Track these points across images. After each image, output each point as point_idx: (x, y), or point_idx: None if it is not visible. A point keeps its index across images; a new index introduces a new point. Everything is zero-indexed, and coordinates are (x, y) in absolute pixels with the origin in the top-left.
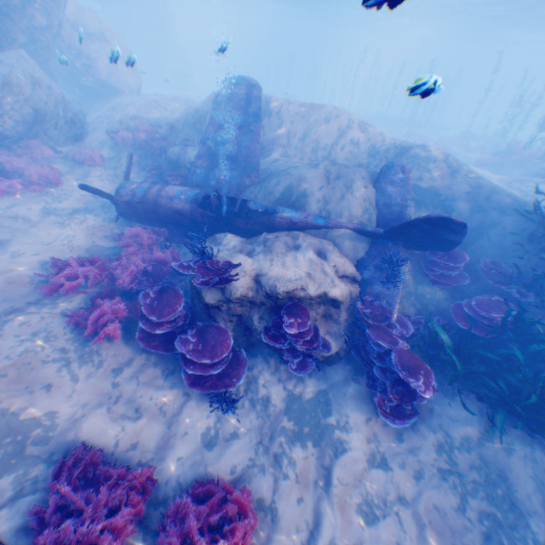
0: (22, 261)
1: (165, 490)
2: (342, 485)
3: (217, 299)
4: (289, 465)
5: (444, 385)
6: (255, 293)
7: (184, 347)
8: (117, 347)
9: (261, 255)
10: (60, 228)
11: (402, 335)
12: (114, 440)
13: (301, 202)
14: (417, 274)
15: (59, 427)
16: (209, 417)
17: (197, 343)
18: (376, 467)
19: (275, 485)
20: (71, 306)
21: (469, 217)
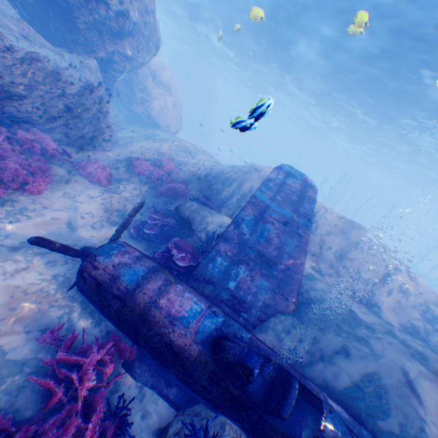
0: None
1: None
2: None
3: None
4: None
5: None
6: None
7: None
8: None
9: None
10: None
11: None
12: None
13: None
14: None
15: None
16: None
17: None
18: None
19: None
20: None
21: None
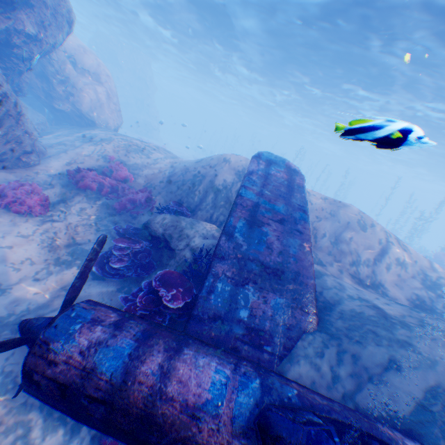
0: None
1: None
2: None
3: None
4: None
5: None
6: None
7: None
8: None
9: None
10: None
11: None
12: None
13: None
14: None
15: None
16: None
17: None
18: None
19: None
20: None
21: None
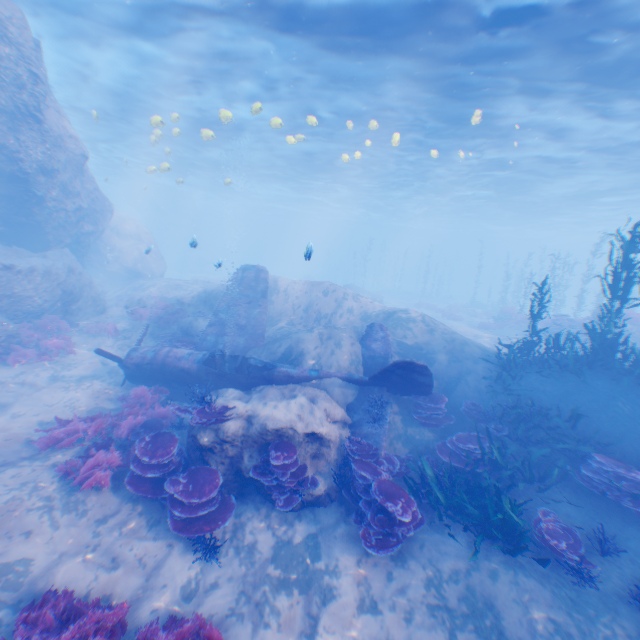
0: (22, 421)
1: (134, 637)
2: (328, 633)
3: (211, 439)
4: (272, 614)
5: (434, 519)
6: (247, 432)
7: (174, 488)
8: (105, 497)
9: (256, 398)
10: (64, 391)
11: (392, 473)
12: (86, 590)
13: (296, 356)
14: (406, 416)
15: (31, 572)
16: (191, 568)
17: (188, 483)
18: (366, 611)
19: (254, 633)
20: (64, 459)
21: (447, 365)
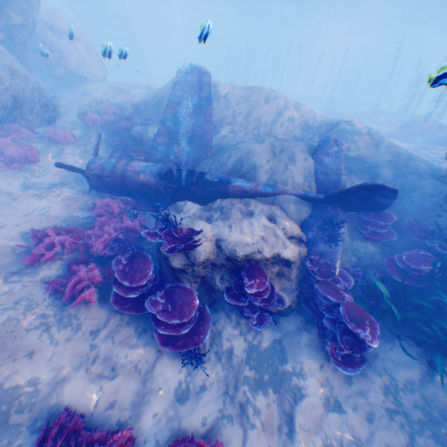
0: (4, 233)
1: None
2: (304, 431)
3: (183, 263)
4: (254, 414)
5: (385, 331)
6: (216, 257)
7: (155, 309)
8: (94, 310)
9: (220, 221)
10: (38, 201)
11: (344, 288)
12: (94, 401)
13: (251, 173)
14: (353, 232)
15: (41, 392)
16: (180, 372)
17: (167, 304)
18: (332, 410)
19: (244, 436)
20: (50, 273)
21: (392, 181)
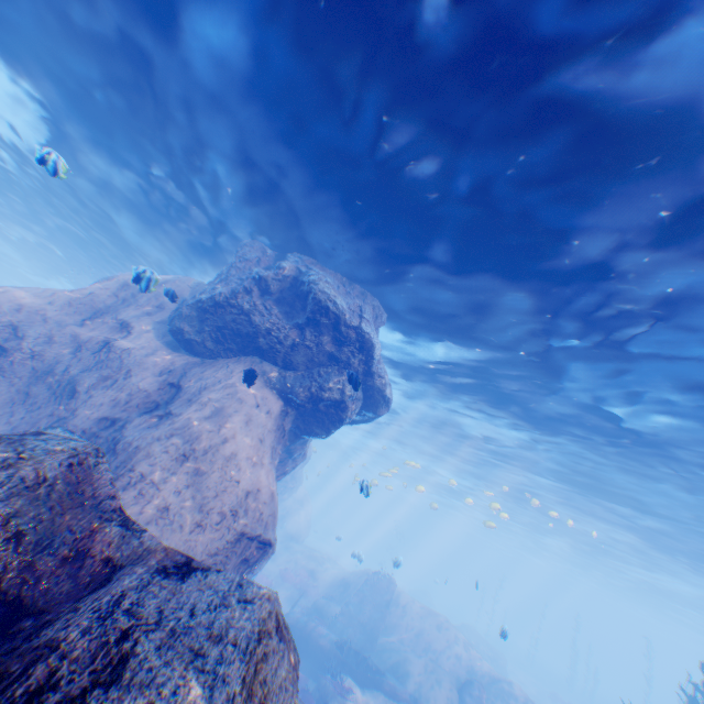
0: None
1: None
2: None
3: None
4: None
5: None
6: None
7: None
8: None
9: (369, 694)
10: None
11: None
12: None
13: (403, 675)
14: None
15: None
16: None
17: None
18: None
19: None
20: None
21: None
